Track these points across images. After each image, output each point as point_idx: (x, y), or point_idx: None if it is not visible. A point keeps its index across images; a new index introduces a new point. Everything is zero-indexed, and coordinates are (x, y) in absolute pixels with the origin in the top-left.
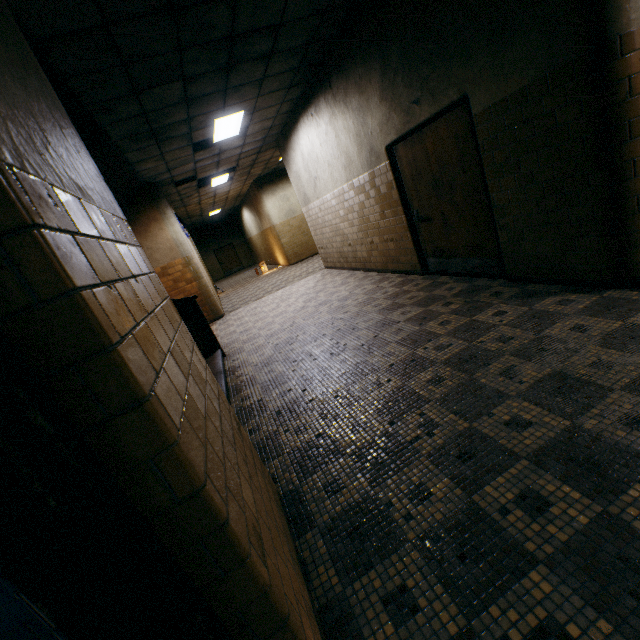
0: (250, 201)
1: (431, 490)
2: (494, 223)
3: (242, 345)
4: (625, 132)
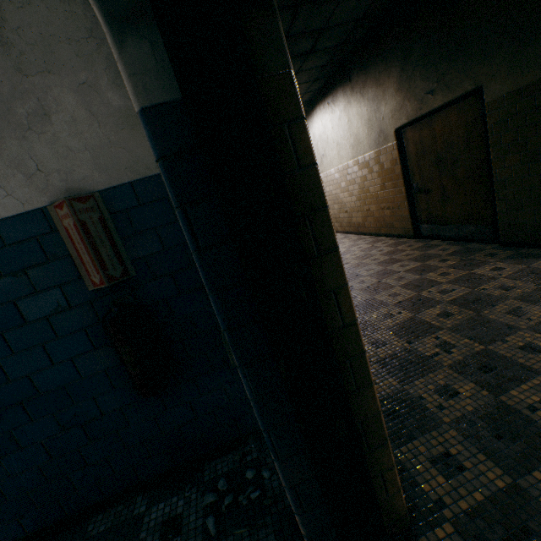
0: None
1: (458, 390)
2: (493, 195)
3: None
4: None
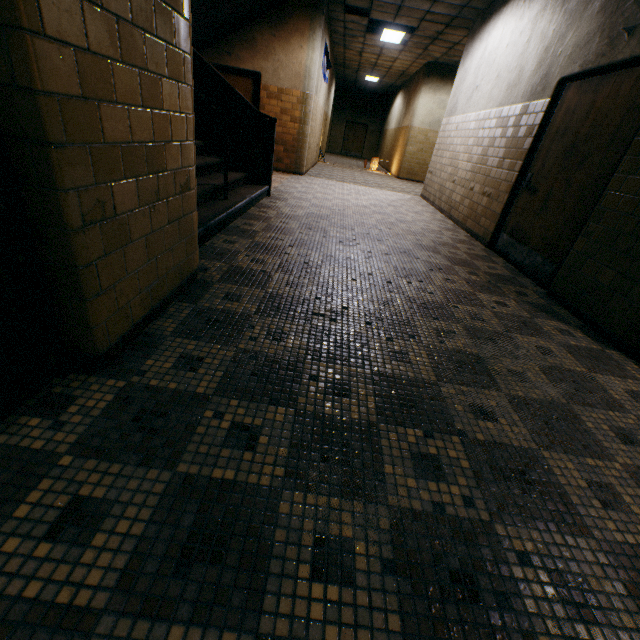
0: (410, 87)
1: (287, 340)
2: (584, 226)
3: (289, 198)
4: None
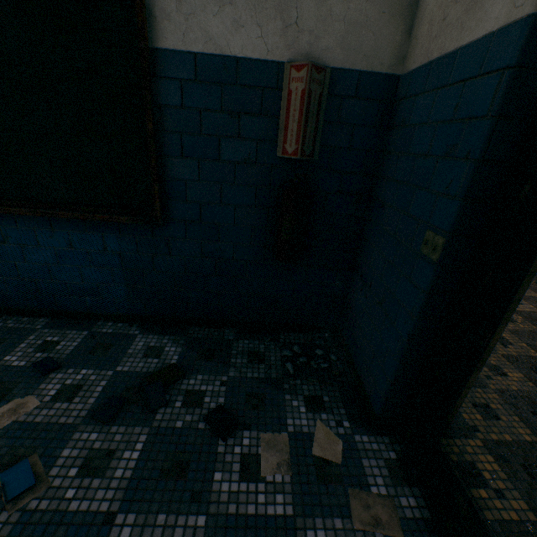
0: None
1: (507, 373)
2: None
3: None
4: None
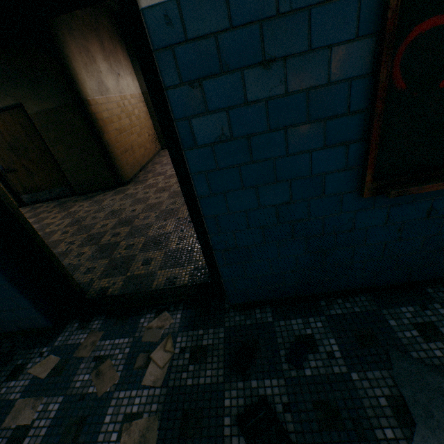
0: None
1: (84, 251)
2: (61, 168)
3: None
4: (100, 132)
